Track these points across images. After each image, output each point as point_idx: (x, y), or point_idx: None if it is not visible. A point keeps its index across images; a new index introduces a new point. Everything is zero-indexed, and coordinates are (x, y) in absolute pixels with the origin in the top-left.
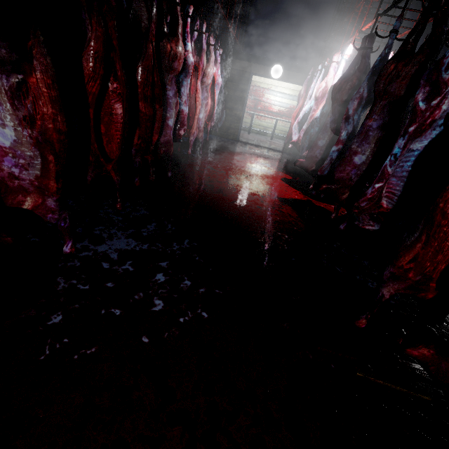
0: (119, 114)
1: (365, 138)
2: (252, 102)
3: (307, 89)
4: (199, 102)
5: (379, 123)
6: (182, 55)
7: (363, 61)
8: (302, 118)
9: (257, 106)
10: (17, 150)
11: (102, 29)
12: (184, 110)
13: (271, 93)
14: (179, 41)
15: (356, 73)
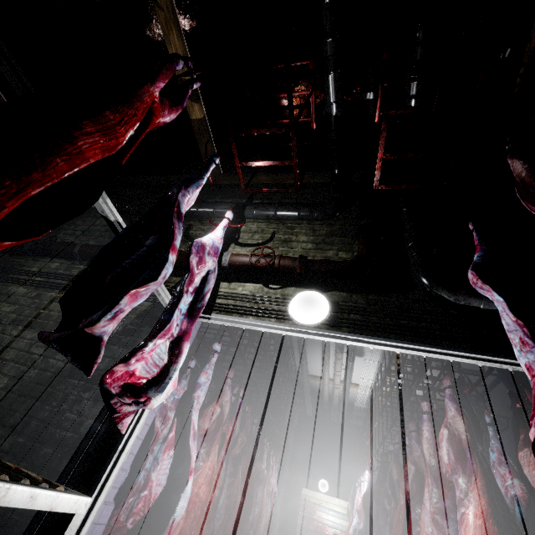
0: (238, 501)
1: (379, 533)
2: (303, 520)
3: (353, 504)
4: (264, 506)
5: (383, 521)
6: (263, 470)
7: (373, 482)
8: (353, 534)
9: (309, 525)
10: (217, 509)
11: (246, 460)
12: (255, 510)
13: (322, 510)
14: (263, 462)
15: (372, 490)
